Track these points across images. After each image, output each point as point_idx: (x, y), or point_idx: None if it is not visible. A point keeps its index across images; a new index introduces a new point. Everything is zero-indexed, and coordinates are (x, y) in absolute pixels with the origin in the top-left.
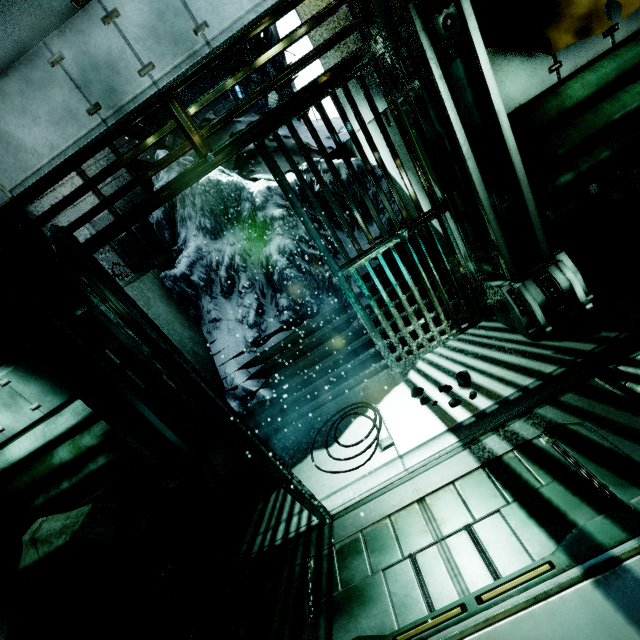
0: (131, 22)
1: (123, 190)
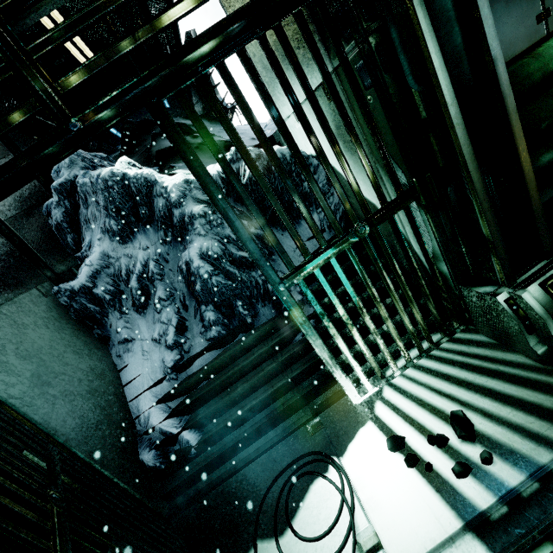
0: None
1: None
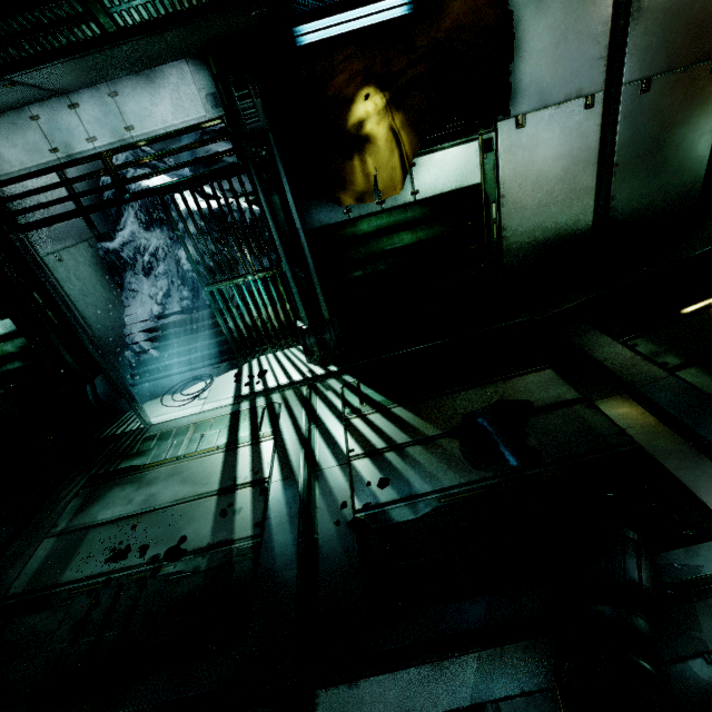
0: (86, 113)
1: (65, 199)
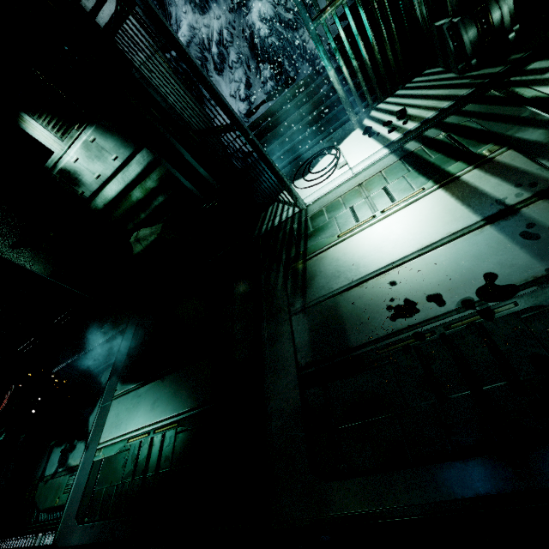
0: None
1: None
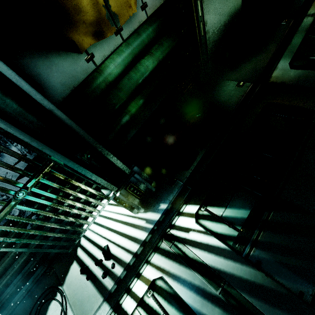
0: None
1: None
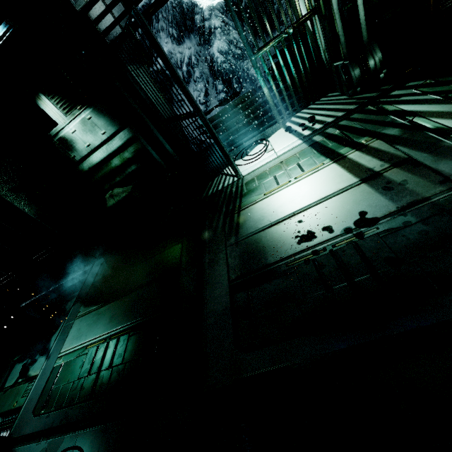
0: None
1: None
